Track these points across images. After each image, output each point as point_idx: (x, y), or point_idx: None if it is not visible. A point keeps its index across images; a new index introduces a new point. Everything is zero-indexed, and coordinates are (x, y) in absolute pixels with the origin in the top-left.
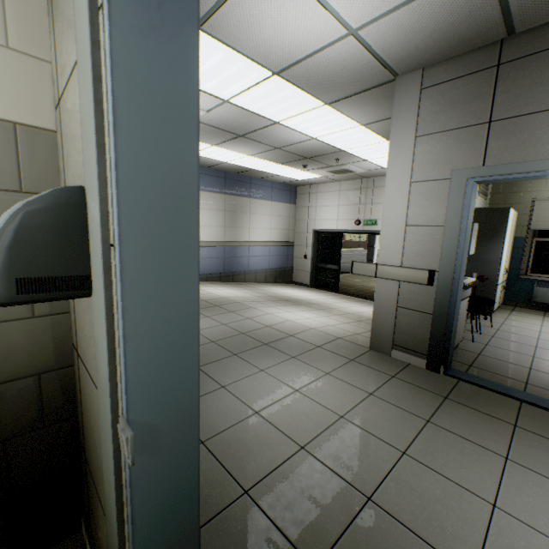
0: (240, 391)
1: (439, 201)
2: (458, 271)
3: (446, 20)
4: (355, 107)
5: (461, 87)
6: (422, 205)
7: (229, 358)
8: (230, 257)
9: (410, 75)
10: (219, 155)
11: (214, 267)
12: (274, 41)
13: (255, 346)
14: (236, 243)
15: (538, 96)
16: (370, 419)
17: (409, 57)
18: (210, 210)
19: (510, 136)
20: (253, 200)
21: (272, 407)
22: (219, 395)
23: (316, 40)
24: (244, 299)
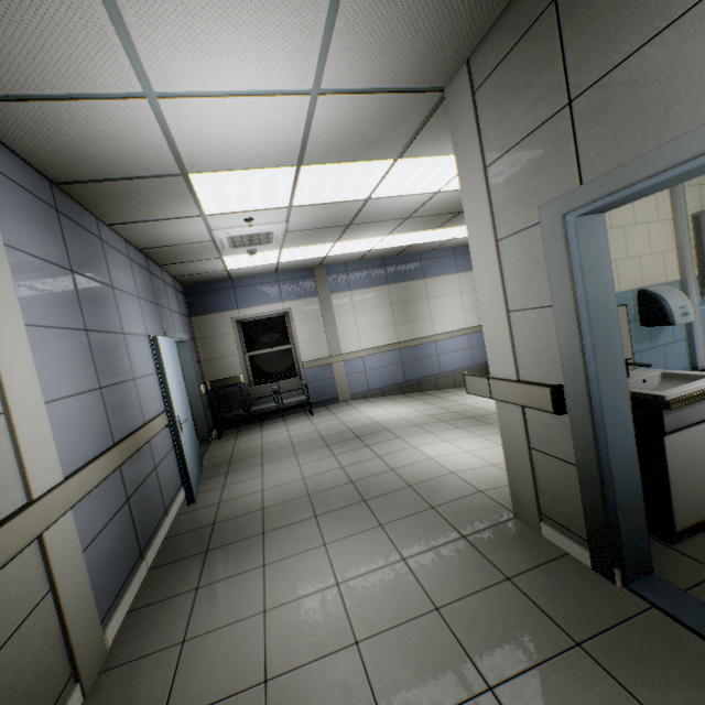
0: (274, 575)
1: (538, 263)
2: (595, 387)
3: (409, 4)
4: (439, 143)
5: (517, 65)
6: (519, 274)
7: (305, 521)
8: (410, 361)
9: (456, 80)
10: (354, 247)
11: (391, 377)
12: (256, 146)
13: (347, 504)
14: (414, 341)
15: (631, 16)
16: (393, 657)
17: (426, 65)
18: (372, 309)
19: (608, 115)
20: (429, 280)
21: (286, 607)
22: (249, 578)
23: (290, 122)
24: (402, 423)
